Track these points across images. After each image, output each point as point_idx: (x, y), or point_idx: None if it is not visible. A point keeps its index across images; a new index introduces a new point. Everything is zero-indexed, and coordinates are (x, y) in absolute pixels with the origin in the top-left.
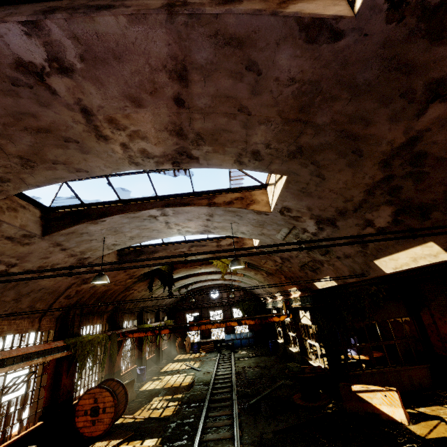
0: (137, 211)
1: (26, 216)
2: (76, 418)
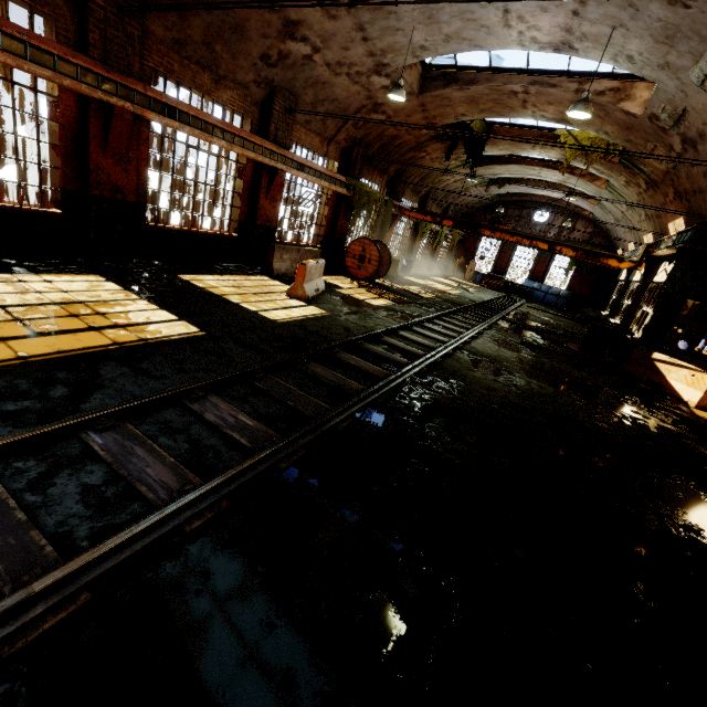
0: None
1: None
2: (346, 257)
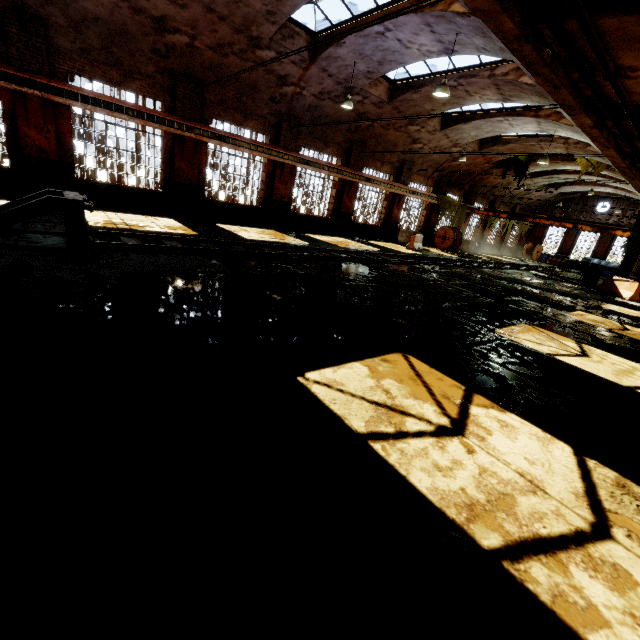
0: (489, 118)
1: (436, 120)
2: (435, 238)
